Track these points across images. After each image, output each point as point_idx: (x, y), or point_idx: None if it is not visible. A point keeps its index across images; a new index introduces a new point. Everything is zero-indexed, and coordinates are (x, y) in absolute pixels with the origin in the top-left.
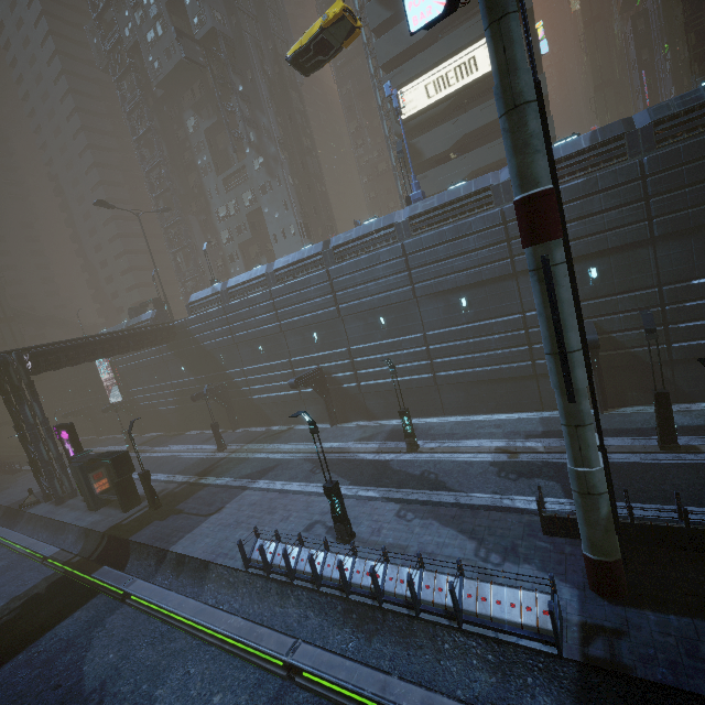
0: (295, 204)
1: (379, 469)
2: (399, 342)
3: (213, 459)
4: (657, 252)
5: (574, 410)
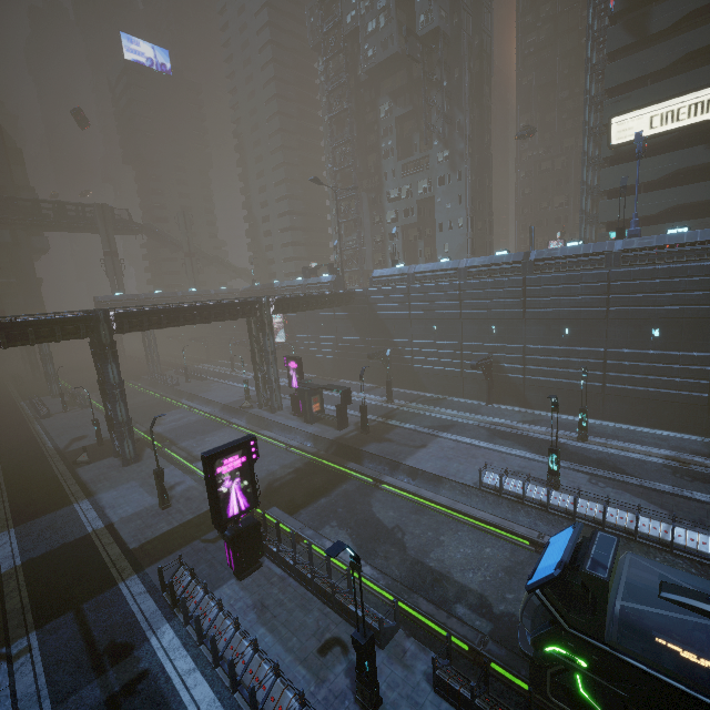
0: (468, 199)
1: None
2: (577, 351)
3: (386, 408)
4: None
5: None
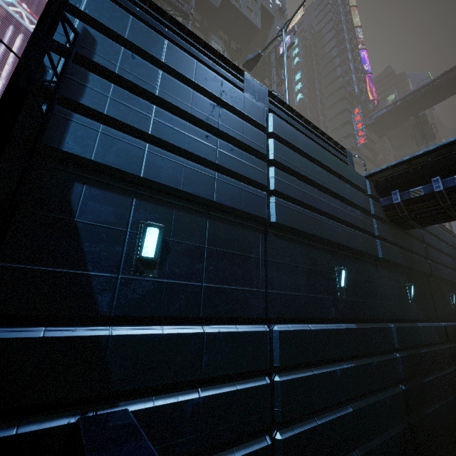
0: None
1: None
2: None
3: None
4: None
5: None
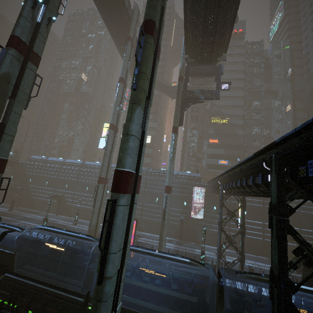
0: (86, 143)
1: (62, 226)
2: (89, 195)
3: (5, 212)
4: (145, 196)
5: (94, 210)
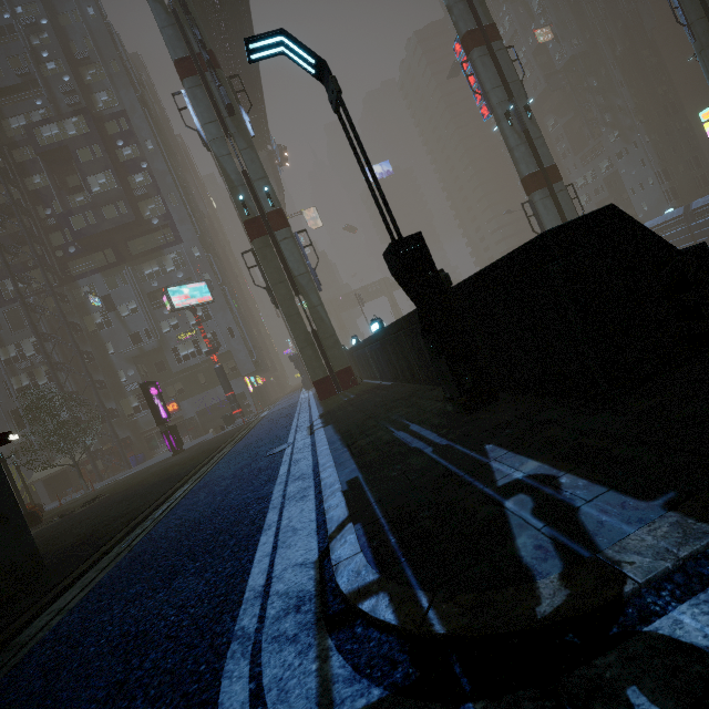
0: (652, 158)
1: None
2: None
3: None
4: None
5: None
